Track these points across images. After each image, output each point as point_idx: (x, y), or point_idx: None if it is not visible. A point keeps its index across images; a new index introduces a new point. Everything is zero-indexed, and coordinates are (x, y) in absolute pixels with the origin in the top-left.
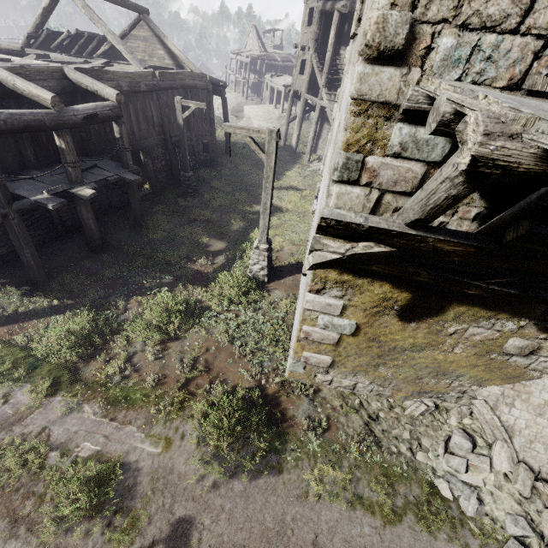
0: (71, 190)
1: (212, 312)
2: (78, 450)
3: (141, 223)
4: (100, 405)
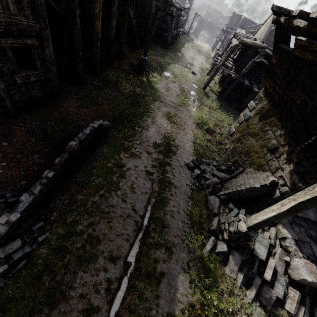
0: (254, 87)
1: None
2: (189, 101)
3: None
4: (198, 105)
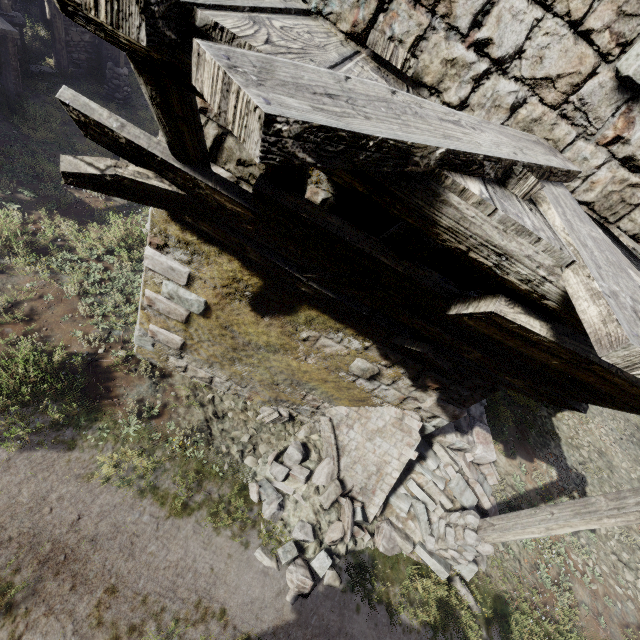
0: None
1: (73, 256)
2: None
3: (17, 107)
4: None
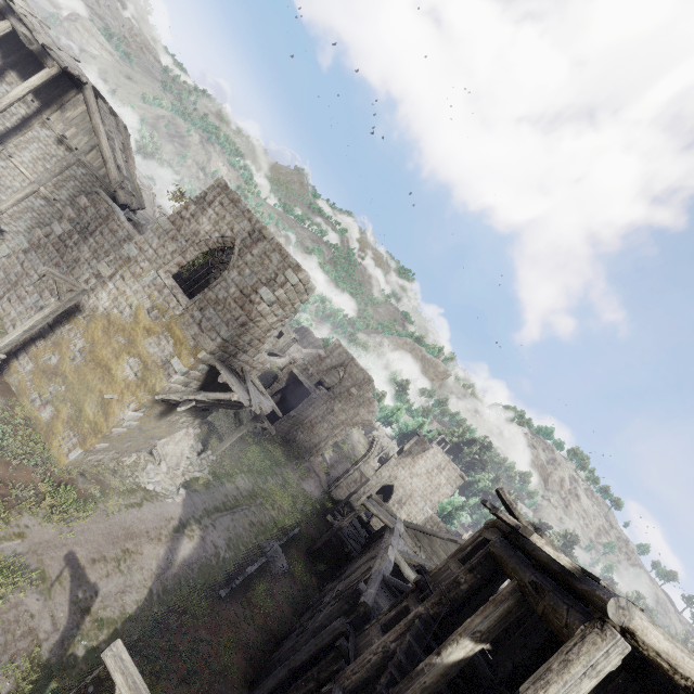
0: None
1: None
2: None
3: None
4: None
